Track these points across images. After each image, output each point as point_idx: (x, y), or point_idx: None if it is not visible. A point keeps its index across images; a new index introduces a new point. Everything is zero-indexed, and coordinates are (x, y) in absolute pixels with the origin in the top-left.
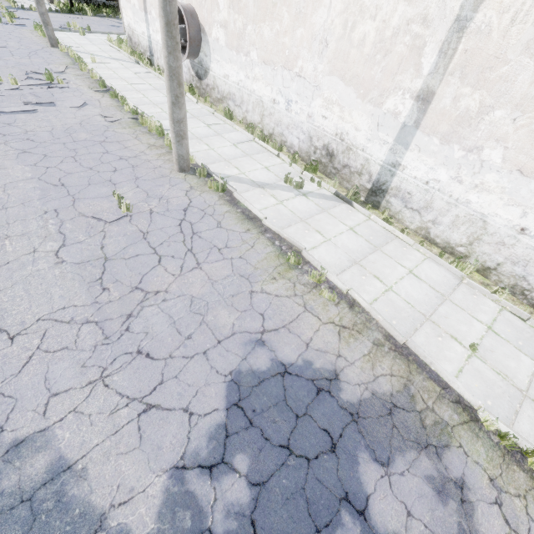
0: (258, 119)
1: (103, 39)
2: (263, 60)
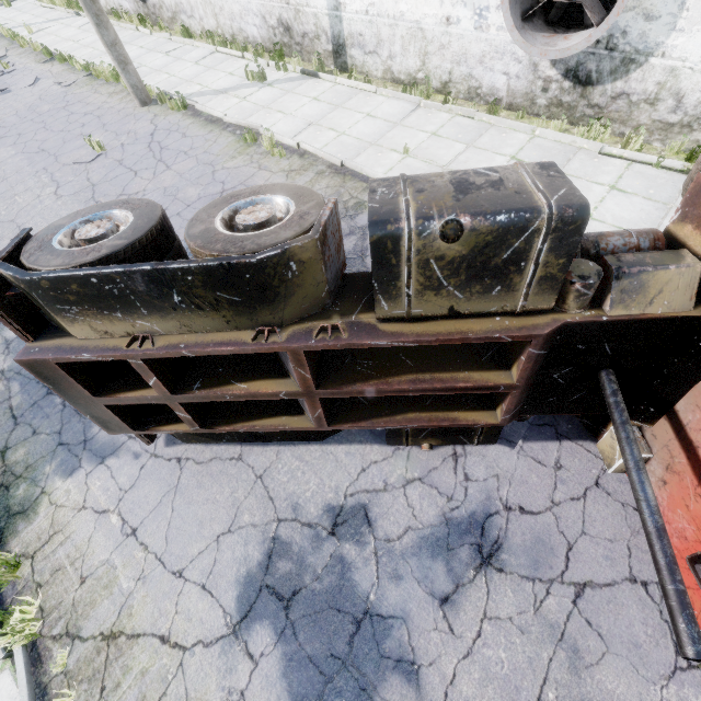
0: (214, 24)
1: (32, 2)
2: None
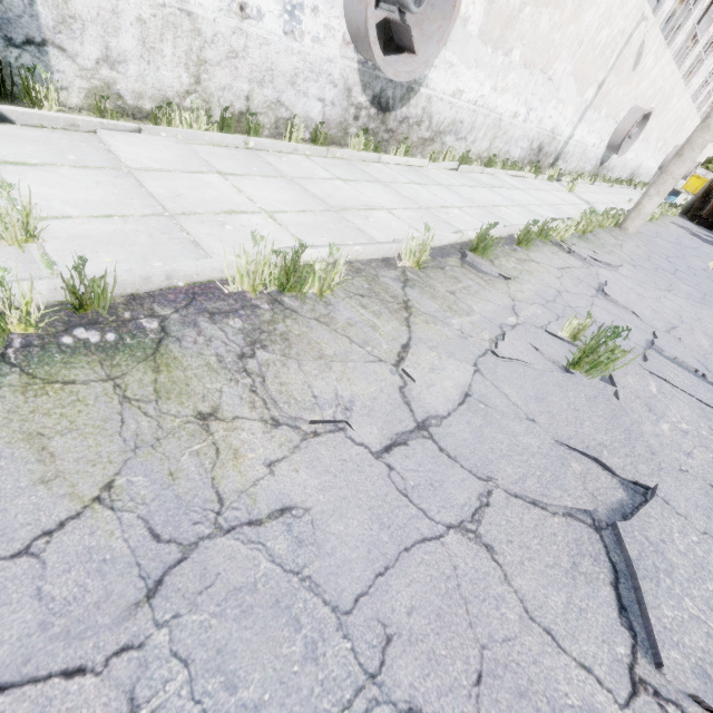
0: (486, 147)
1: None
2: (524, 62)
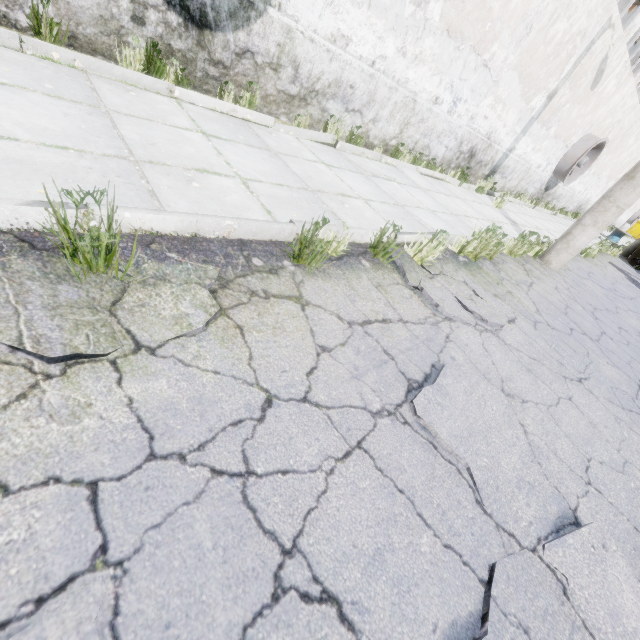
0: (394, 132)
1: None
2: (448, 26)
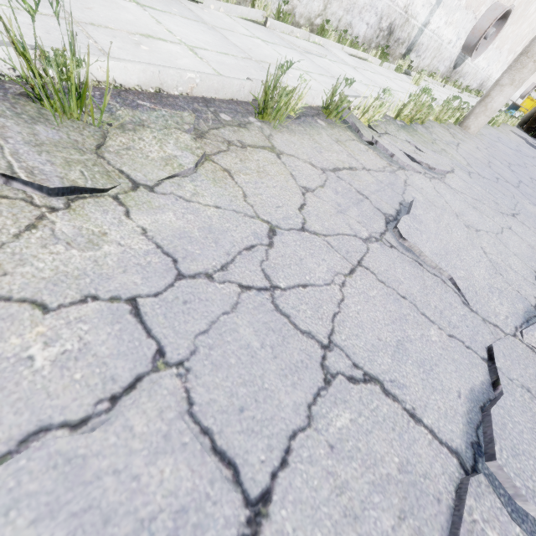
0: (319, 8)
1: None
2: None
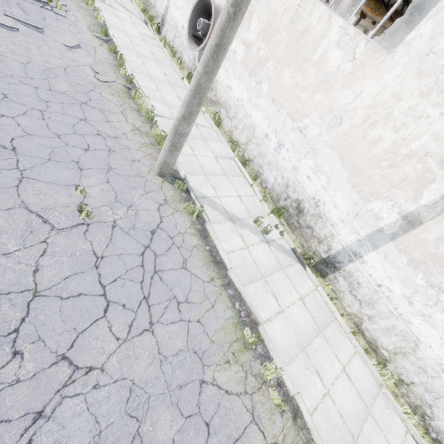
0: (243, 140)
1: None
2: (272, 97)
